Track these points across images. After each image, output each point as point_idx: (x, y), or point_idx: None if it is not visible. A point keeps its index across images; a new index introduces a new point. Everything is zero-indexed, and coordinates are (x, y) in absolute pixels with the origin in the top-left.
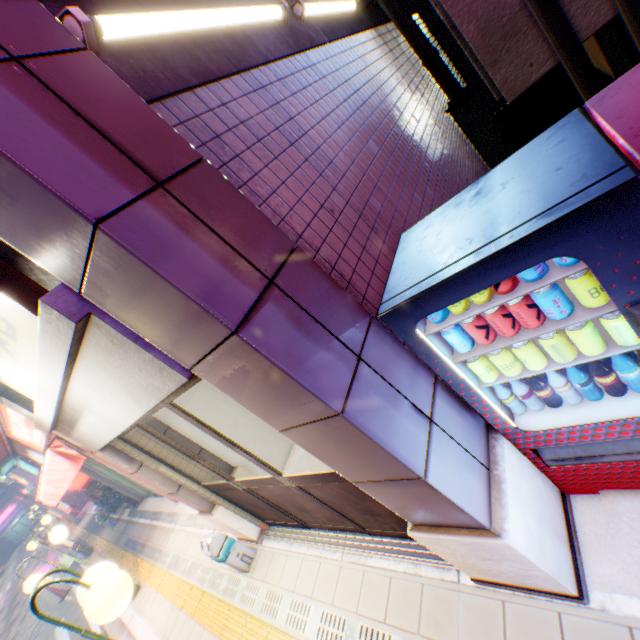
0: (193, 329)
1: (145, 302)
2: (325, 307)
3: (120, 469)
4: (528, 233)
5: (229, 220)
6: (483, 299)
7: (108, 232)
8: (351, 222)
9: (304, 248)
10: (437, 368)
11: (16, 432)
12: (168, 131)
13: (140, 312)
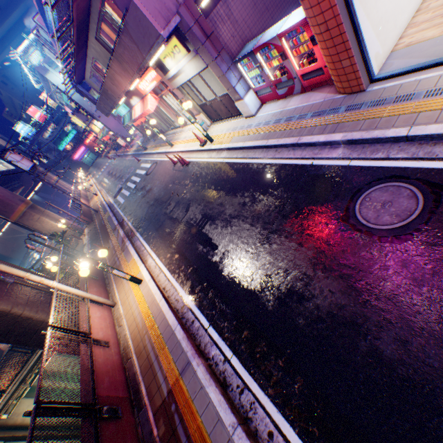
0: (209, 59)
1: (205, 54)
2: (226, 59)
3: (166, 110)
4: (246, 54)
5: (215, 43)
6: (247, 62)
7: (204, 46)
8: (237, 40)
9: (226, 47)
10: (241, 73)
11: (141, 85)
12: (209, 28)
13: (204, 55)
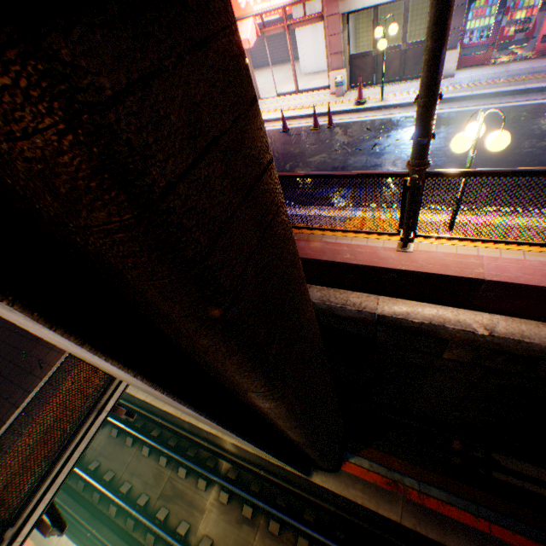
0: None
1: None
2: None
3: None
4: None
5: None
6: (481, 6)
7: None
8: None
9: None
10: (465, 18)
11: None
12: None
13: None
